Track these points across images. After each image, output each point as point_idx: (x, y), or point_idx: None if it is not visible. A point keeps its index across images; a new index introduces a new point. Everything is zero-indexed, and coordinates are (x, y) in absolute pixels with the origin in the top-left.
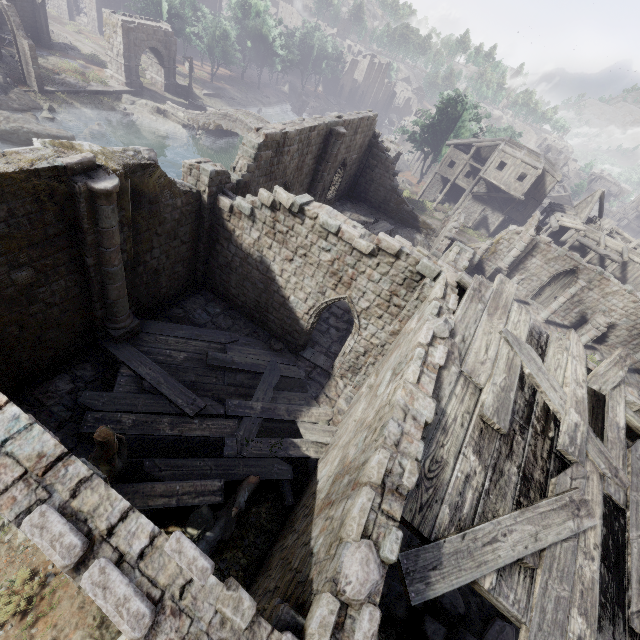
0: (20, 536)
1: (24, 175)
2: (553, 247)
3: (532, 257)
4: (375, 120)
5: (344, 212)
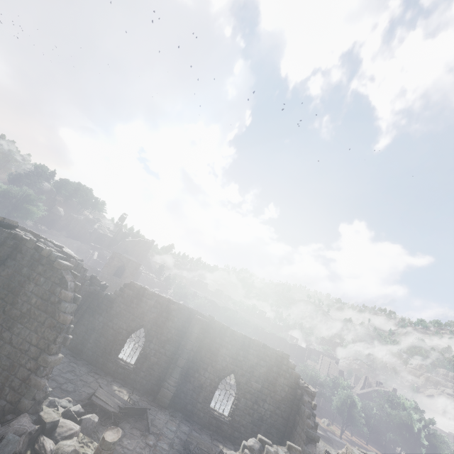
0: None
1: (49, 241)
2: None
3: None
4: (288, 361)
5: (228, 448)
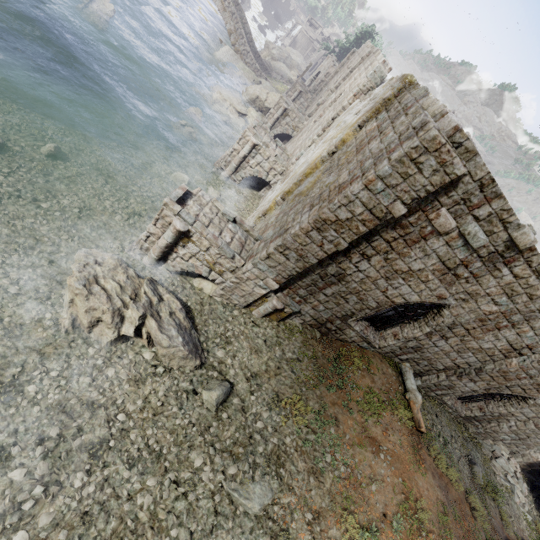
0: (317, 335)
1: None
2: None
3: None
4: None
5: None
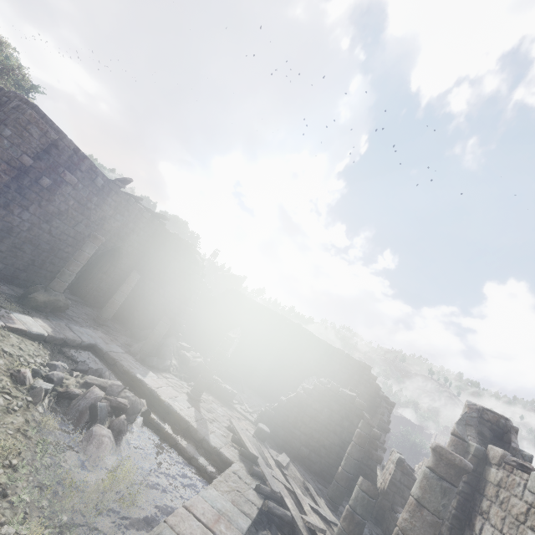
0: None
1: None
2: (518, 470)
3: (483, 518)
4: (370, 372)
5: None
